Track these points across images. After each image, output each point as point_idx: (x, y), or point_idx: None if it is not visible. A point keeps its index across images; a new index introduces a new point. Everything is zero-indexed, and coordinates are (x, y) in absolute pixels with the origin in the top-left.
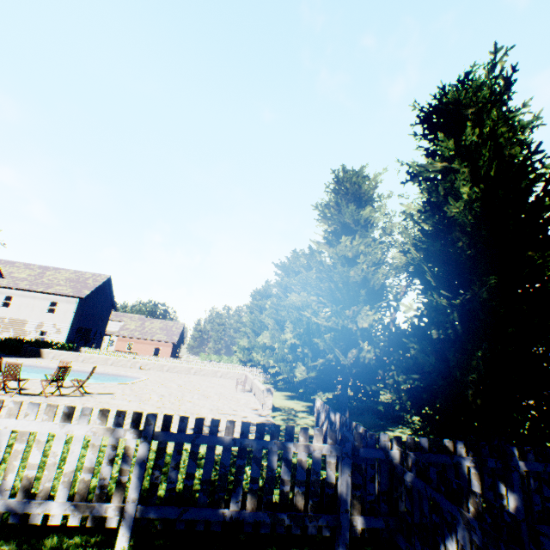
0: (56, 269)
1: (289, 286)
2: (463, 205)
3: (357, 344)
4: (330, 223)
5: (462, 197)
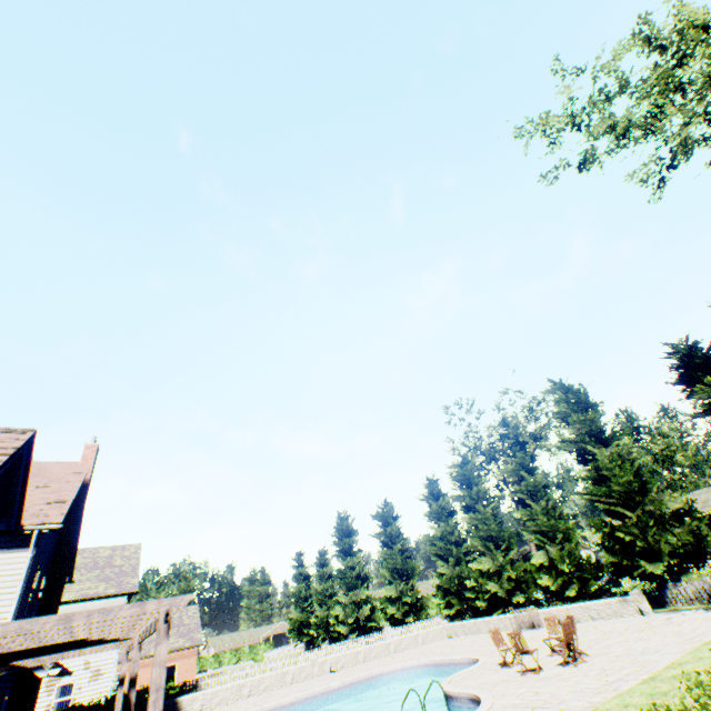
0: None
1: (480, 495)
2: None
3: (664, 525)
4: (581, 427)
5: None
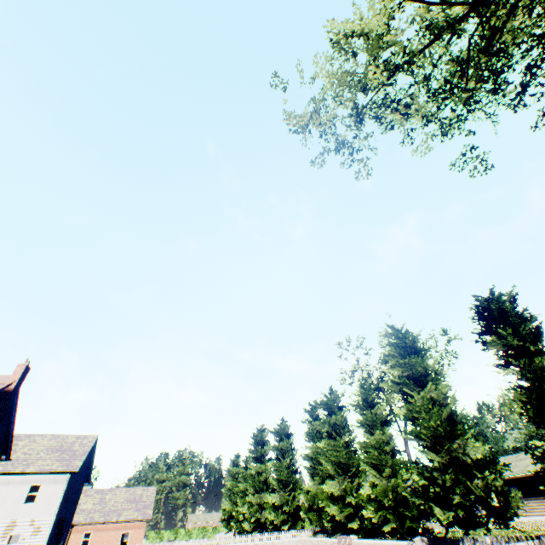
0: (28, 436)
1: (338, 423)
2: (544, 370)
3: (470, 474)
4: (403, 370)
5: (544, 366)
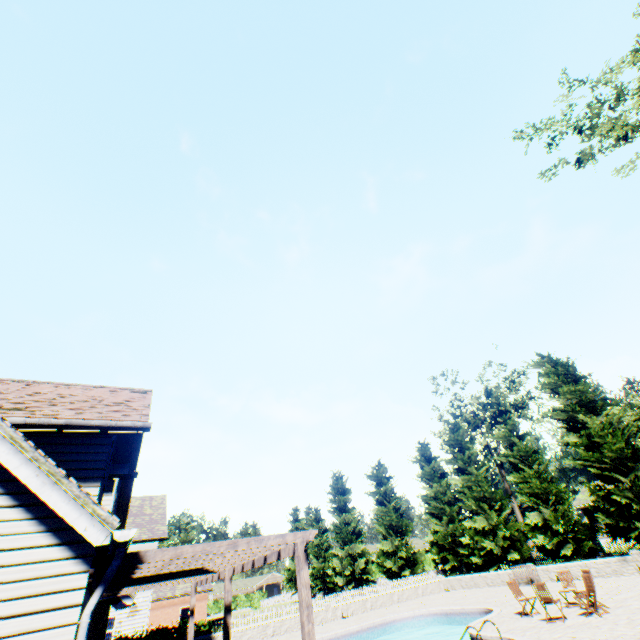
0: None
1: (472, 459)
2: None
3: None
4: (571, 397)
5: None
